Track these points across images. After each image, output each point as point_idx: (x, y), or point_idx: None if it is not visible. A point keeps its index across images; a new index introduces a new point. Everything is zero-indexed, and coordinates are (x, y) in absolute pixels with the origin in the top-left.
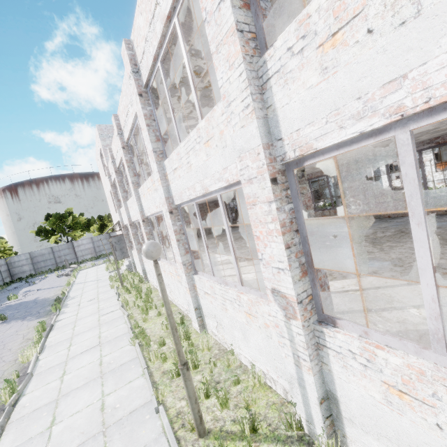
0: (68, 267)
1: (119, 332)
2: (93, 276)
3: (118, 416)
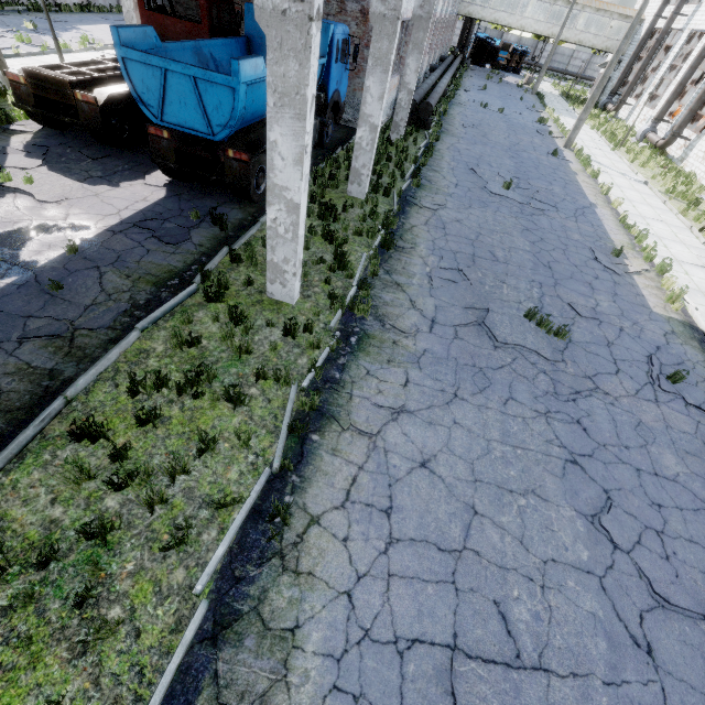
0: None
1: None
2: None
3: None
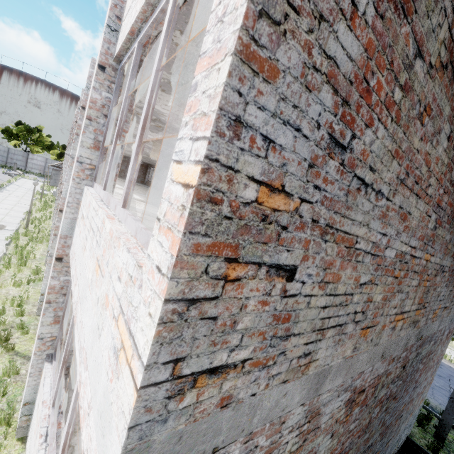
0: (14, 170)
1: (22, 210)
2: (29, 186)
3: (6, 221)
